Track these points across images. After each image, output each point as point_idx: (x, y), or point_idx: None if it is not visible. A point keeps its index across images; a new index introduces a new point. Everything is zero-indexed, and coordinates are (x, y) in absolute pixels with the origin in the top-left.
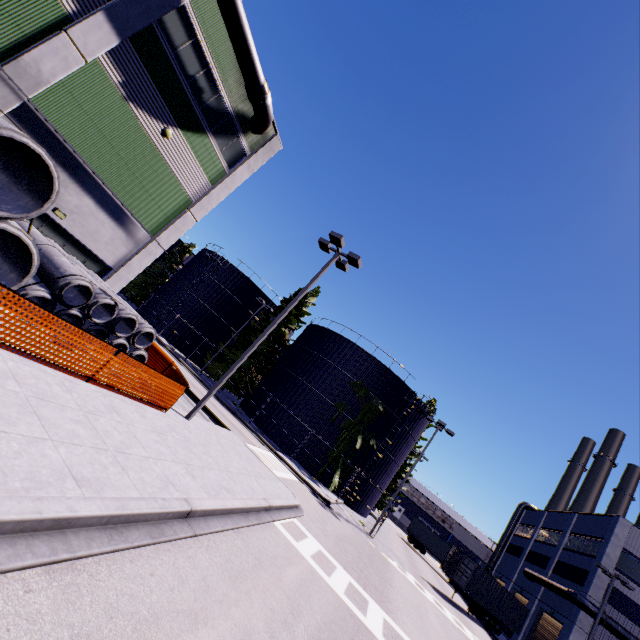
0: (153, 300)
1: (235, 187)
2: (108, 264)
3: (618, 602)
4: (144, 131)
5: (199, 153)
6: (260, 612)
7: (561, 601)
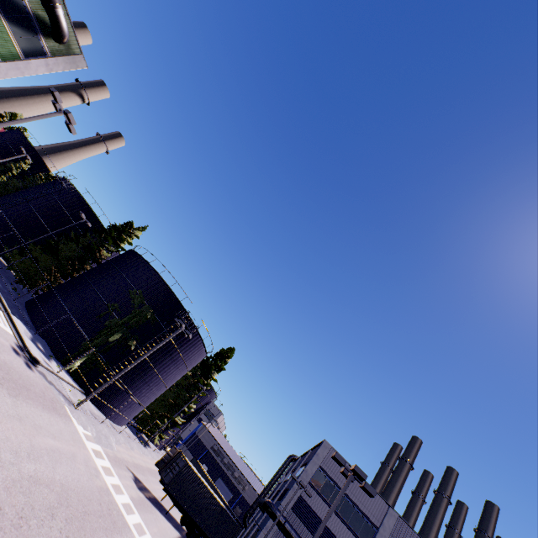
0: None
1: (30, 74)
2: None
3: (303, 513)
4: None
5: None
6: None
7: (267, 519)
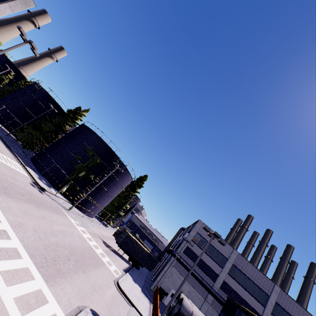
0: None
1: (1, 15)
2: None
3: (189, 253)
4: None
5: None
6: None
7: (171, 257)
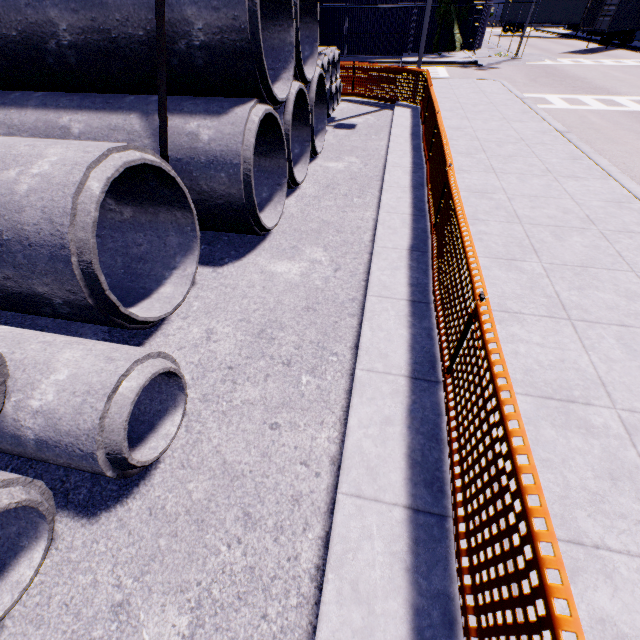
0: None
1: None
2: None
3: None
4: None
5: None
6: None
7: None
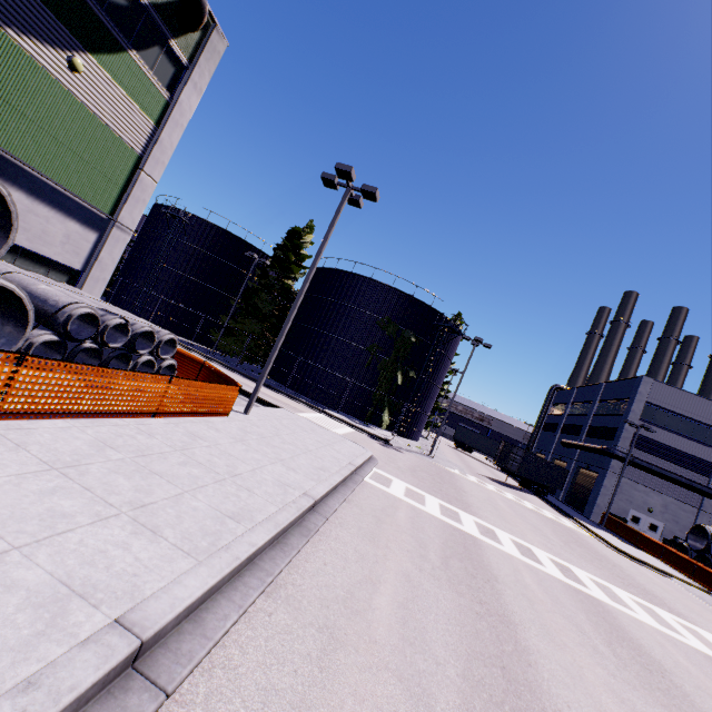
0: (121, 285)
1: (187, 121)
2: (75, 268)
3: (642, 445)
4: (44, 70)
5: (126, 83)
6: (403, 557)
7: (595, 457)
